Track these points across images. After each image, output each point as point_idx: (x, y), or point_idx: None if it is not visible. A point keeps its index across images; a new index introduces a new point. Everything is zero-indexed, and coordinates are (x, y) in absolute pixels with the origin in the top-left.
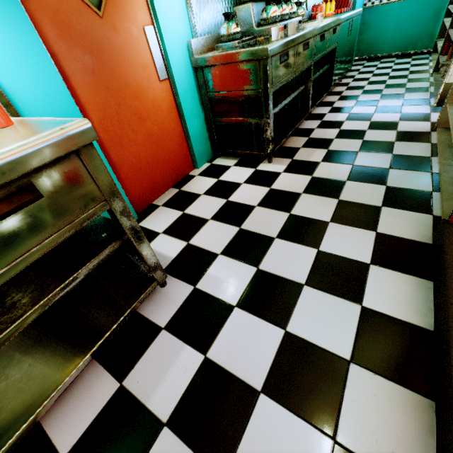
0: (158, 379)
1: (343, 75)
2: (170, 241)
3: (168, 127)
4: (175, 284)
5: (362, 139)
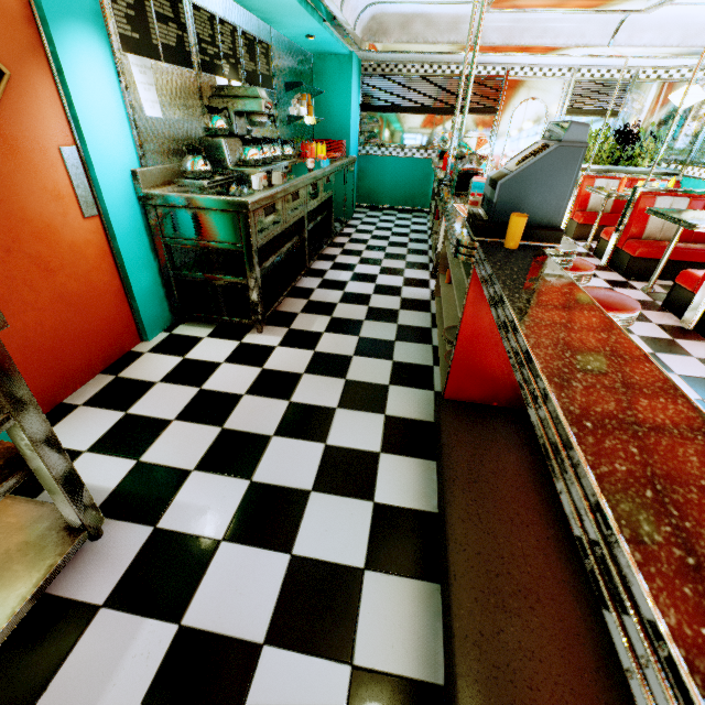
0: (99, 688)
1: (345, 224)
2: (104, 463)
3: (97, 281)
4: (119, 530)
5: (367, 305)
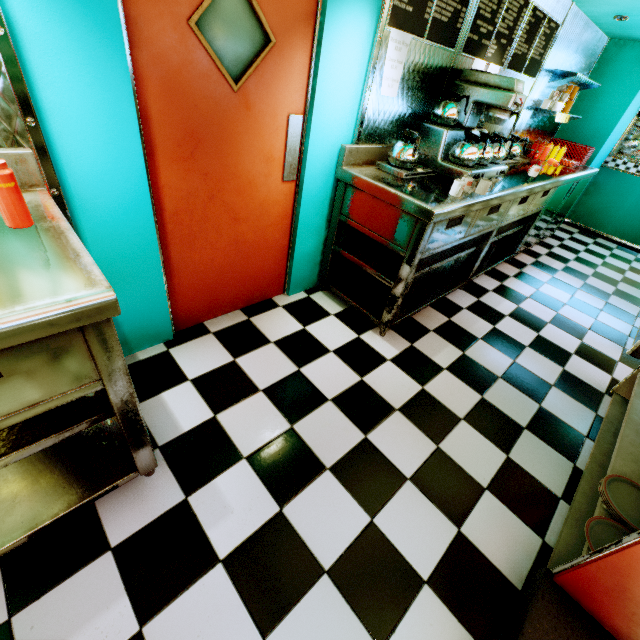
0: (62, 636)
1: (538, 241)
2: (193, 400)
3: (270, 236)
4: (164, 478)
5: (513, 359)
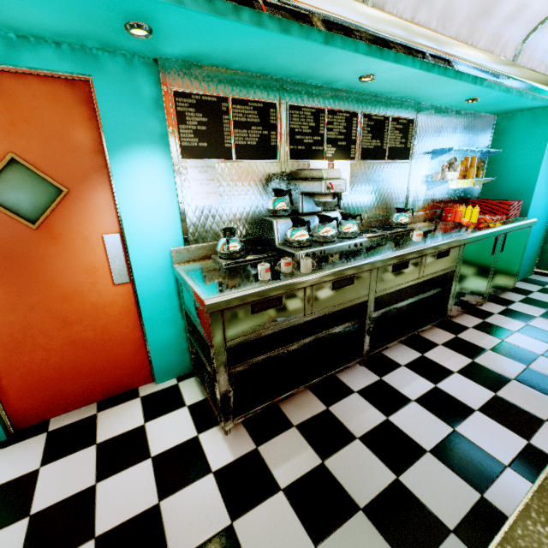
0: None
1: (486, 298)
2: None
3: (116, 331)
4: None
5: (396, 474)
